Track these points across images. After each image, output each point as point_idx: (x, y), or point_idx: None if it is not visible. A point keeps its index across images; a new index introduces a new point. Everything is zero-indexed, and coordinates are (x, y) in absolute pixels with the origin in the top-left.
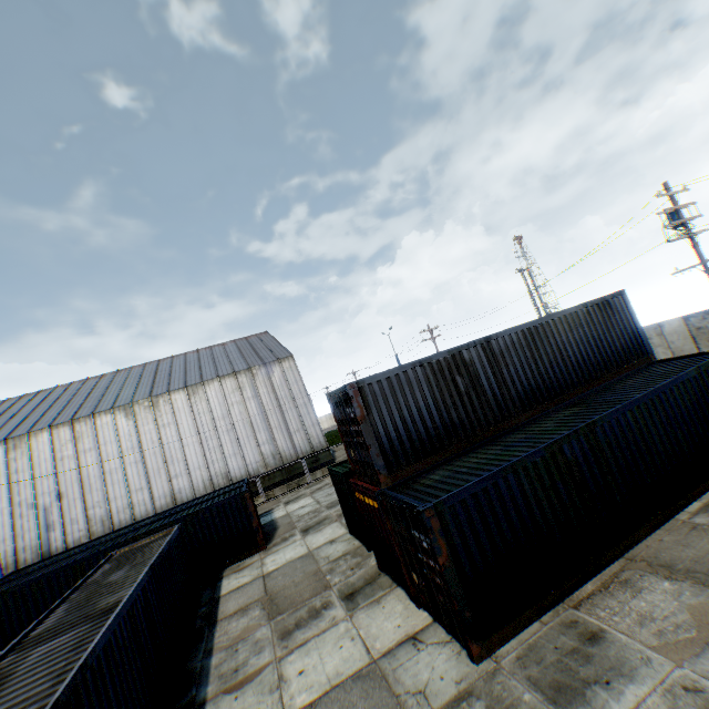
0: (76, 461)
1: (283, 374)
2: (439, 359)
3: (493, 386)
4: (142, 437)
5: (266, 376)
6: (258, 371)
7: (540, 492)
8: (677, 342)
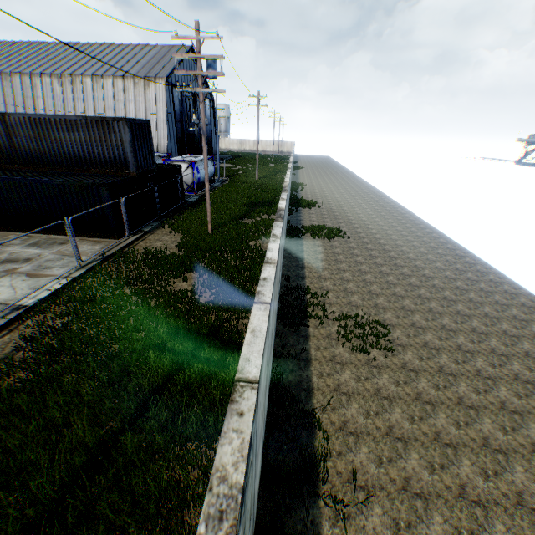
0: (34, 102)
1: (154, 92)
2: None
3: (7, 143)
4: (66, 101)
5: (143, 88)
6: (139, 82)
7: None
8: None
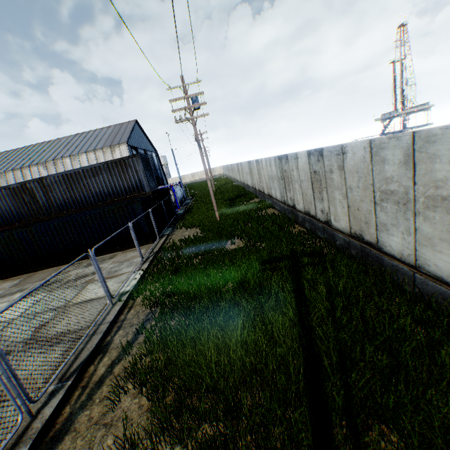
0: None
1: (120, 153)
2: (15, 186)
3: (44, 200)
4: None
5: (111, 153)
6: (107, 150)
7: (2, 247)
8: (257, 175)
